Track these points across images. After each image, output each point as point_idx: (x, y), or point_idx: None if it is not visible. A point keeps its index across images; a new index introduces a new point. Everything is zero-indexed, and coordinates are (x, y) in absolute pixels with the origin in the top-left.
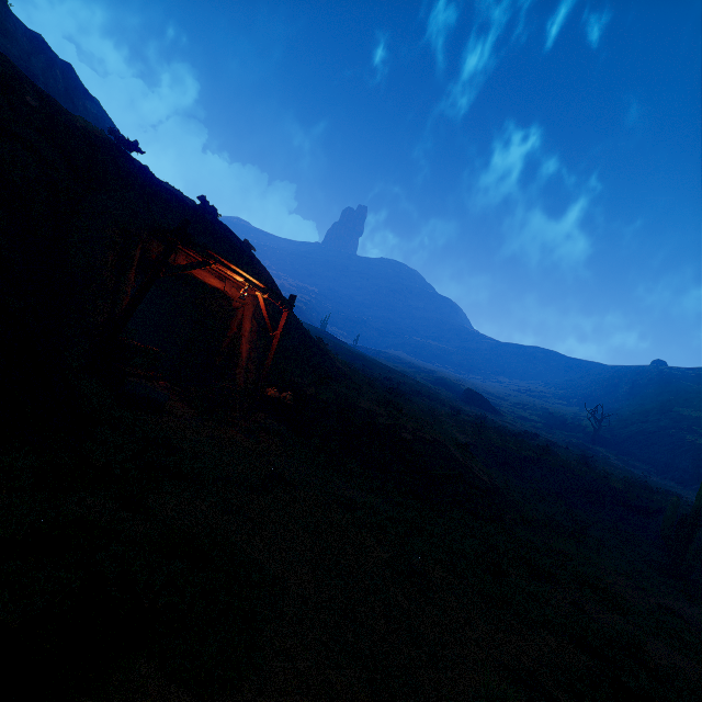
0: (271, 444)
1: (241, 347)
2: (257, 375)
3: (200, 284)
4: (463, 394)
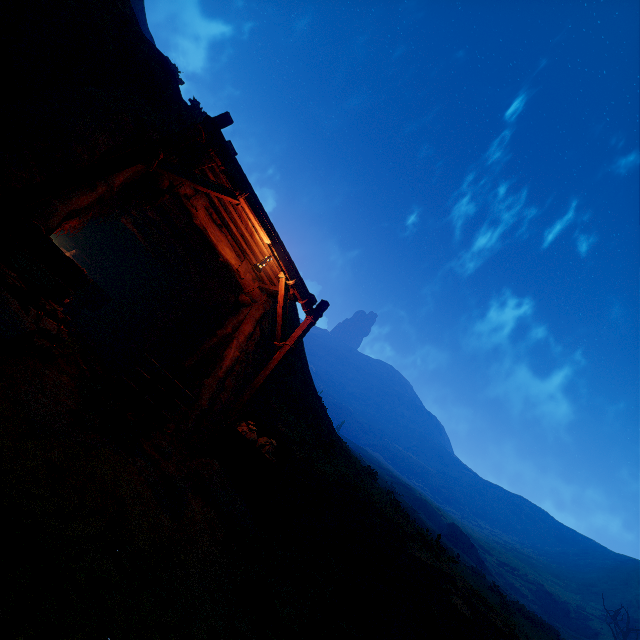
0: (202, 535)
1: (228, 350)
2: (232, 400)
3: (211, 270)
4: (446, 528)
